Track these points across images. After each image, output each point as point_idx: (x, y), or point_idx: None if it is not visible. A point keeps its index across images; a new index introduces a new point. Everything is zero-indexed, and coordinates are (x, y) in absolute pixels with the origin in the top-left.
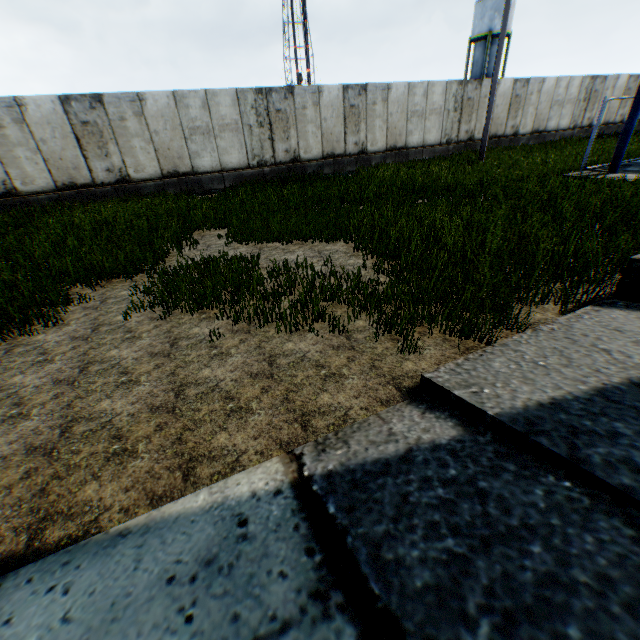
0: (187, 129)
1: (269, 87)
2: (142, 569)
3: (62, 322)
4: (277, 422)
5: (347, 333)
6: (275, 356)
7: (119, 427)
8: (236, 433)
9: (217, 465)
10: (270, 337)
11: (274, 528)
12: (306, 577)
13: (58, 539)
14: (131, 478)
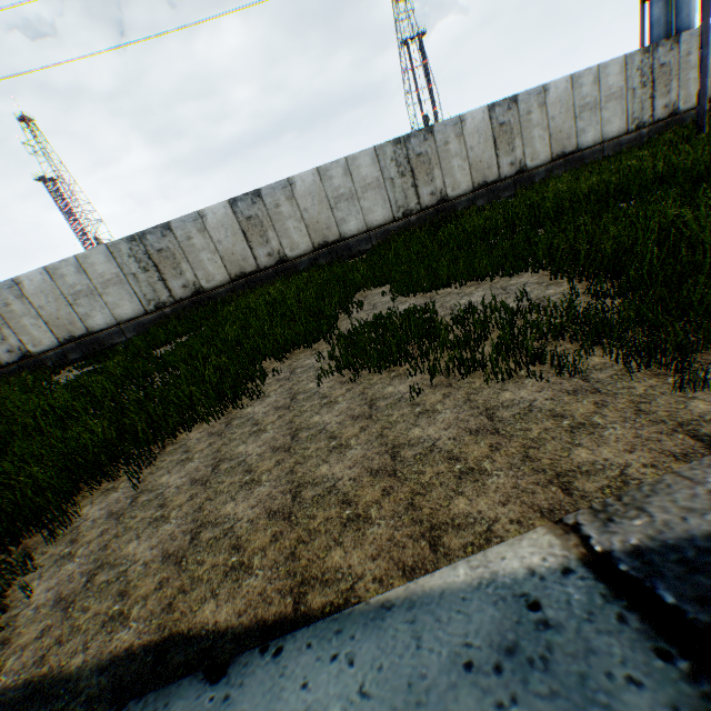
0: (332, 199)
1: (407, 134)
2: (426, 648)
3: (262, 395)
4: (525, 485)
5: (580, 374)
6: (492, 409)
7: (344, 492)
8: (476, 498)
9: (466, 534)
10: (478, 388)
11: (585, 616)
12: (676, 690)
13: (320, 605)
14: (373, 545)
